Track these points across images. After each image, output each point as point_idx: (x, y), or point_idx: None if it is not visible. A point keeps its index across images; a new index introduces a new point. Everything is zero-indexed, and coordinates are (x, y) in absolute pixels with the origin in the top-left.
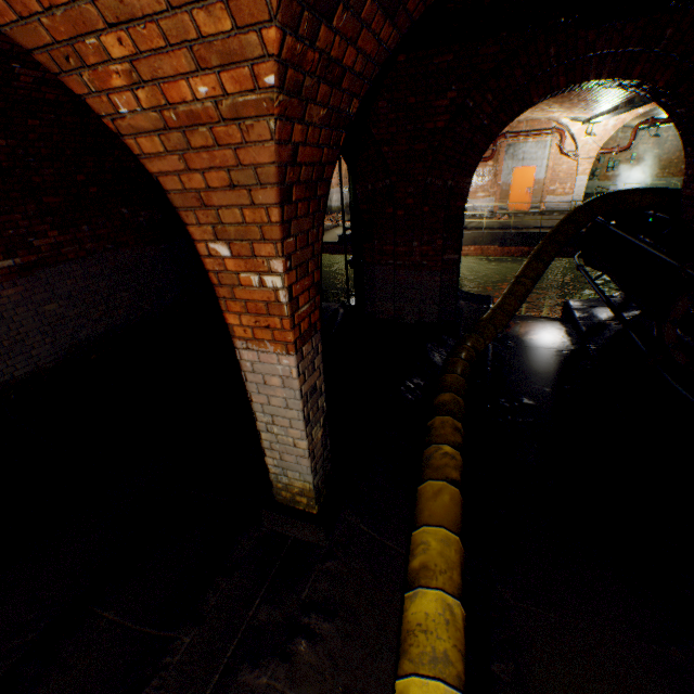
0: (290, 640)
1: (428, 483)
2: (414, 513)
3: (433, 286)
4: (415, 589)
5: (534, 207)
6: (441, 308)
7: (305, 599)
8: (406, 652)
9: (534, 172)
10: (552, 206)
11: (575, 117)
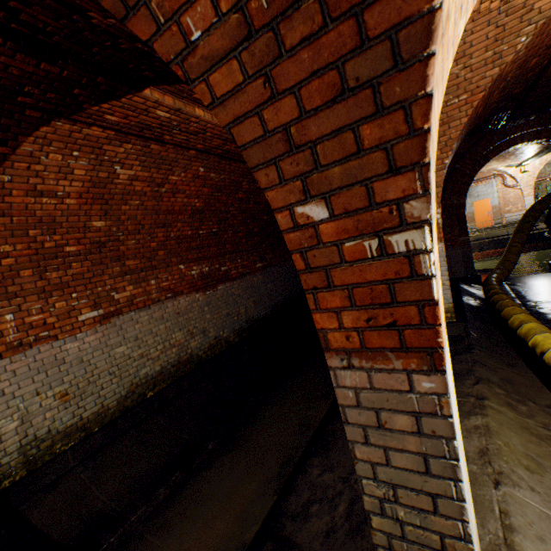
0: (469, 350)
1: (505, 308)
2: (504, 318)
3: (456, 256)
4: (520, 326)
5: (496, 223)
6: (465, 268)
7: (467, 343)
8: (527, 336)
9: (488, 202)
10: (511, 220)
11: (508, 165)
